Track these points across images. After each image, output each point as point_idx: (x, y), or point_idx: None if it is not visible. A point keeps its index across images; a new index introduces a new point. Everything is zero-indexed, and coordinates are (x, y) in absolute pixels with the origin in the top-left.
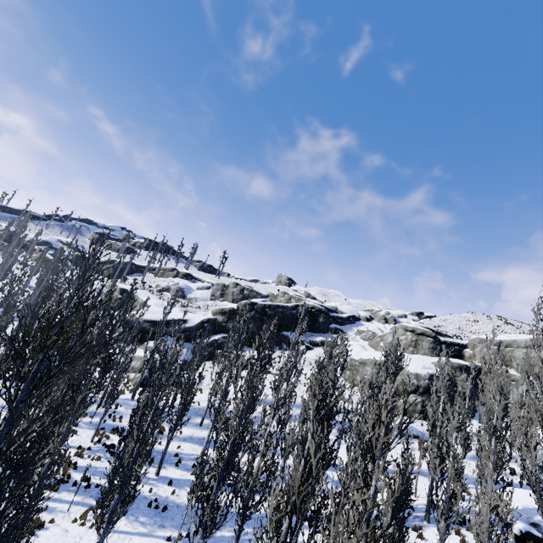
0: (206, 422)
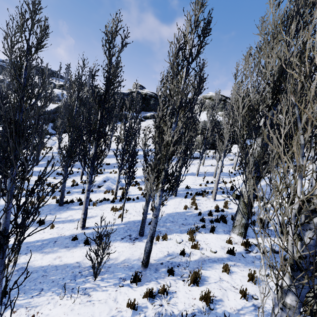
0: (43, 163)
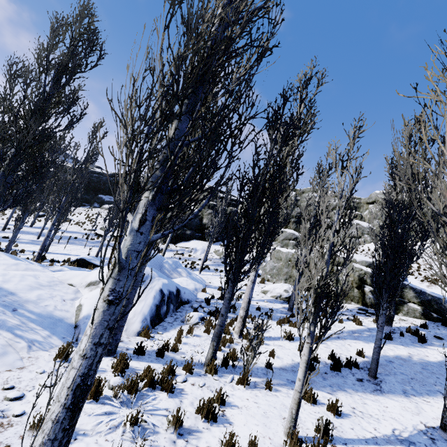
0: None
